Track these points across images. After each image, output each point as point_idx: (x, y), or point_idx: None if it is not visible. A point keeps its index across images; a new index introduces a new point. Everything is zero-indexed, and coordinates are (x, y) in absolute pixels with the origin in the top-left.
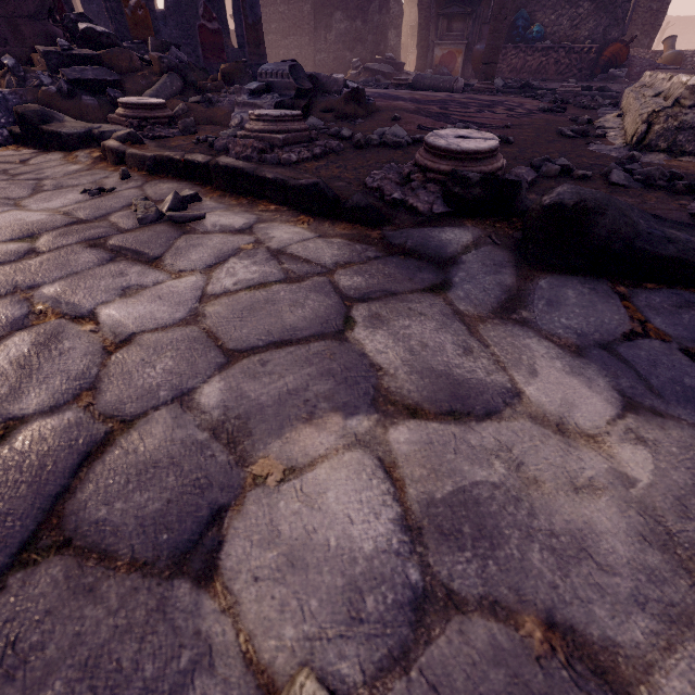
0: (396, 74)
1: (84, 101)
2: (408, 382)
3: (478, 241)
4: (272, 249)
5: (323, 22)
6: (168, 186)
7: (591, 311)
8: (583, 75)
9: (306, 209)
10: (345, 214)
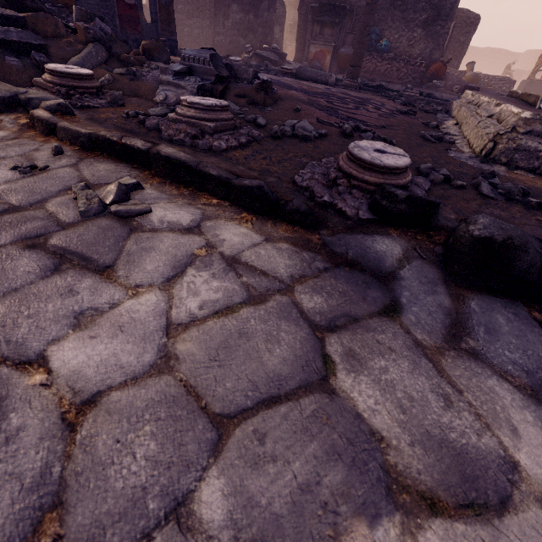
0: (280, 62)
1: (7, 61)
2: (413, 457)
3: (407, 254)
4: (225, 255)
5: (221, 10)
6: (105, 167)
7: (523, 341)
8: (416, 82)
9: (248, 206)
10: (285, 215)
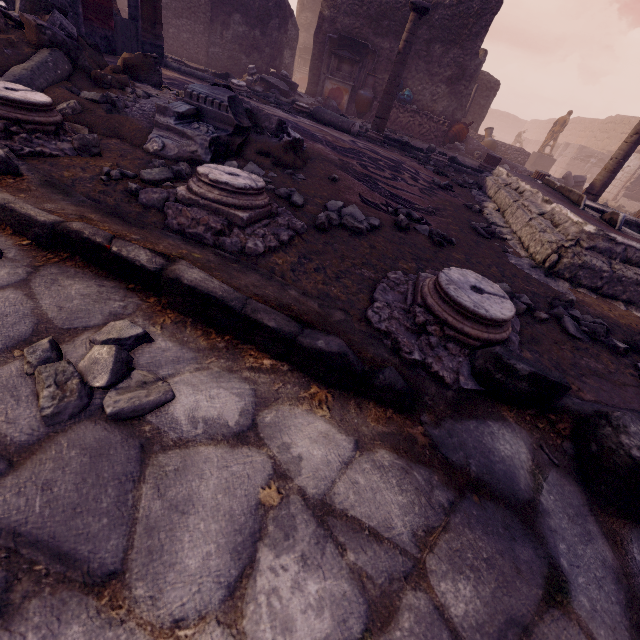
0: (291, 93)
1: None
2: None
3: (536, 458)
4: (308, 496)
5: (220, 17)
6: (81, 288)
7: None
8: (438, 141)
9: (319, 376)
10: (373, 392)
